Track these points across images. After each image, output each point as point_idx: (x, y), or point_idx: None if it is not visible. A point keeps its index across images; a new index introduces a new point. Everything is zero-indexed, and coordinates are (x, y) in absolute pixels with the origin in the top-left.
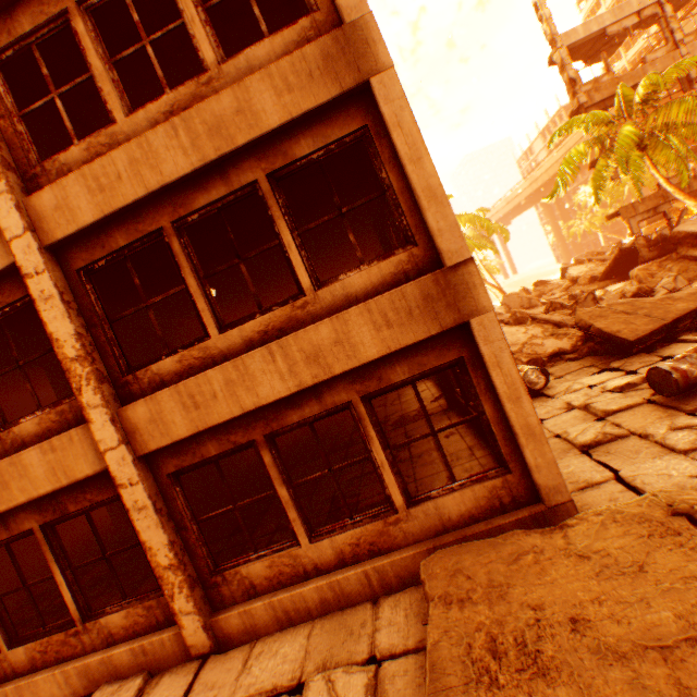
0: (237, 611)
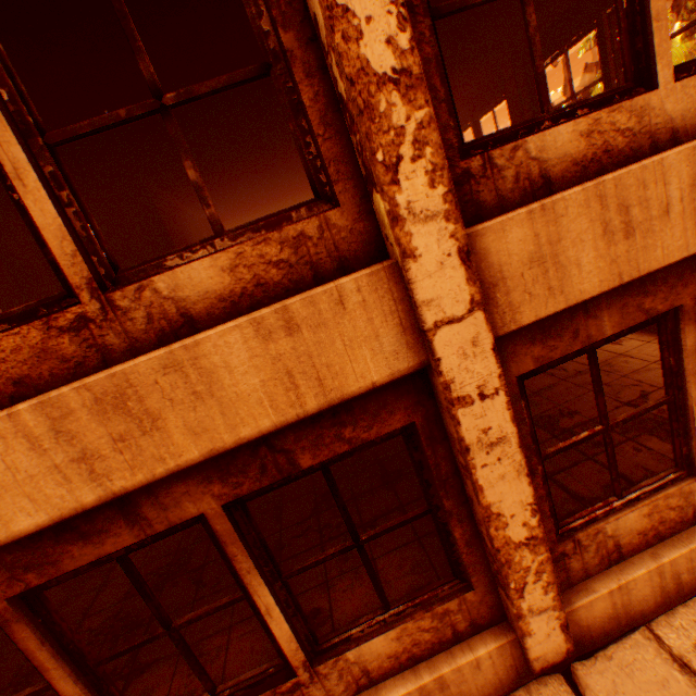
0: (607, 590)
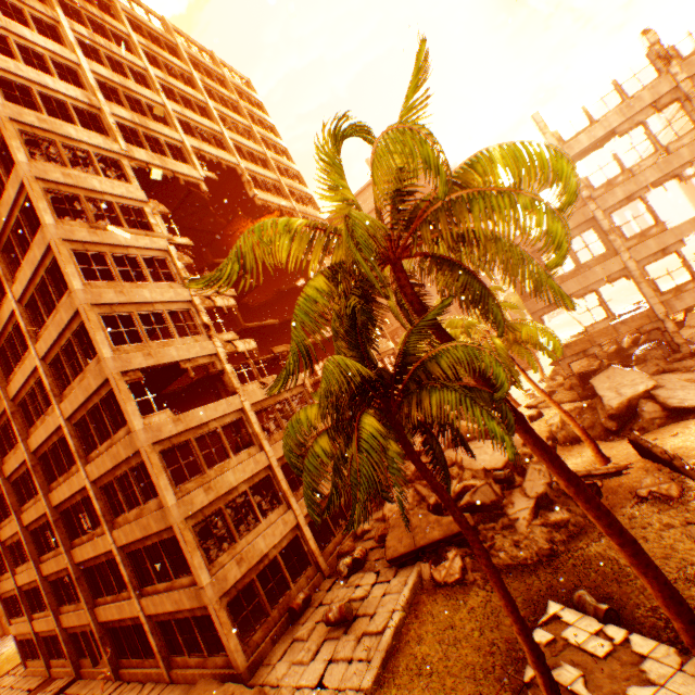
0: (175, 671)
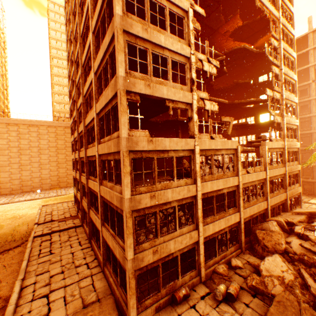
0: (105, 269)
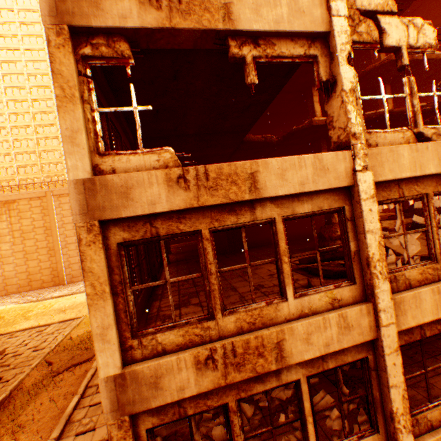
0: None
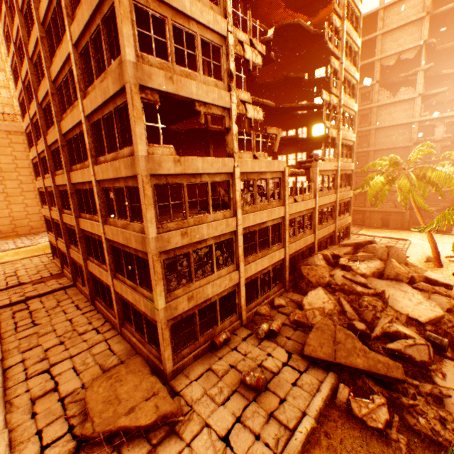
0: (124, 331)
